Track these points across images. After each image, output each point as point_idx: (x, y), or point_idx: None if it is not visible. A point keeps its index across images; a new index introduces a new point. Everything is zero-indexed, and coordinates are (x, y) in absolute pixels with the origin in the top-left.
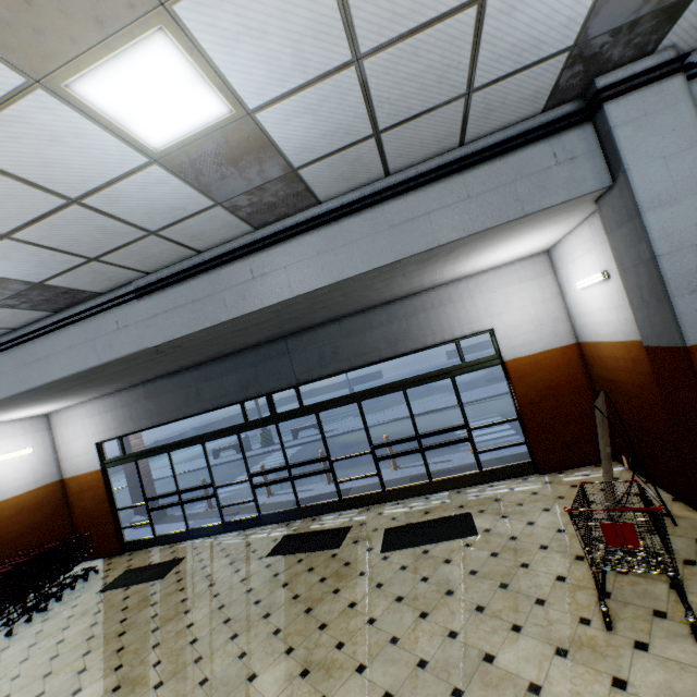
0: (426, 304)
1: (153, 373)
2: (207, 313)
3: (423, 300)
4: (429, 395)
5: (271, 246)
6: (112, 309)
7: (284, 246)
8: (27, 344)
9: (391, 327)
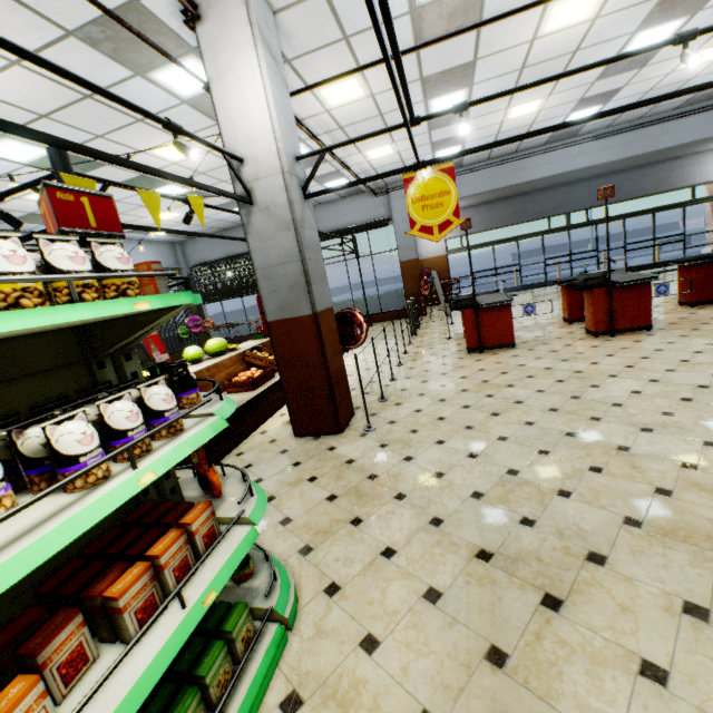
0: (683, 164)
1: (518, 192)
2: (632, 150)
3: (682, 161)
4: (548, 268)
5: (675, 120)
6: (577, 145)
7: (682, 120)
8: (520, 161)
9: (658, 176)
